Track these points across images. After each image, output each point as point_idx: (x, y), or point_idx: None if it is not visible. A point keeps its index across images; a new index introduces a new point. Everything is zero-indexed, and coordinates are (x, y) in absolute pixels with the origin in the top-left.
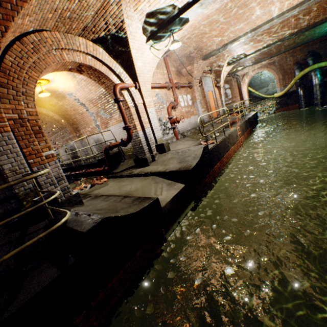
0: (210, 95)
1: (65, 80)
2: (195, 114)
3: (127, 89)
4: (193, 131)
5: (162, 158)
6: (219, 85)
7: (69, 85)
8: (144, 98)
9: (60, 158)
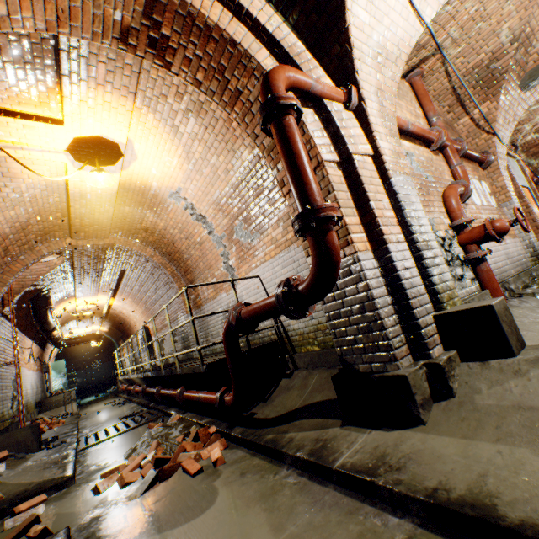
0: (528, 197)
1: (157, 149)
2: (512, 234)
3: (315, 105)
4: (526, 280)
5: (507, 389)
6: (538, 179)
7: (168, 164)
8: (376, 135)
9: (164, 349)
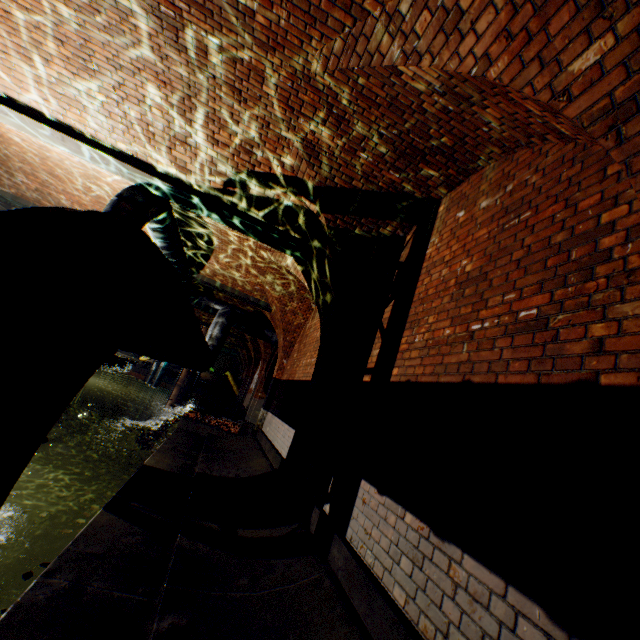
0: None
1: None
2: None
3: None
4: None
5: None
6: None
7: None
8: None
9: None
